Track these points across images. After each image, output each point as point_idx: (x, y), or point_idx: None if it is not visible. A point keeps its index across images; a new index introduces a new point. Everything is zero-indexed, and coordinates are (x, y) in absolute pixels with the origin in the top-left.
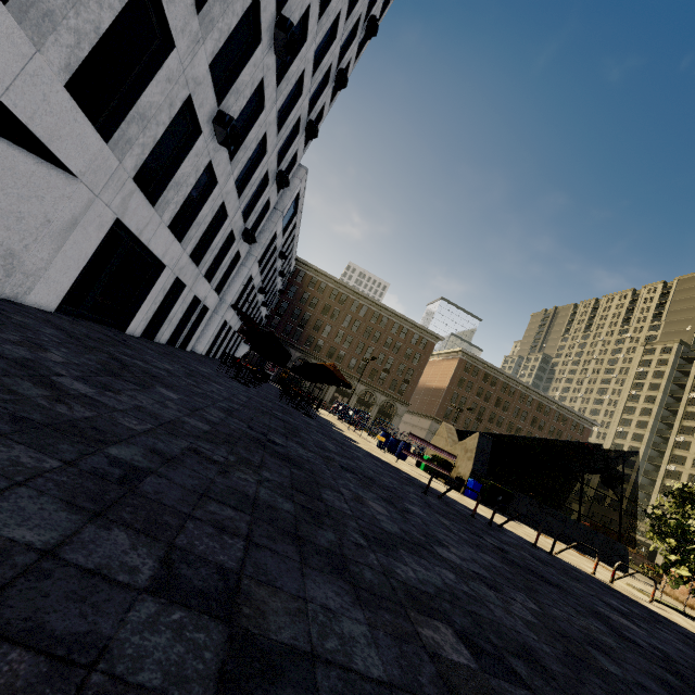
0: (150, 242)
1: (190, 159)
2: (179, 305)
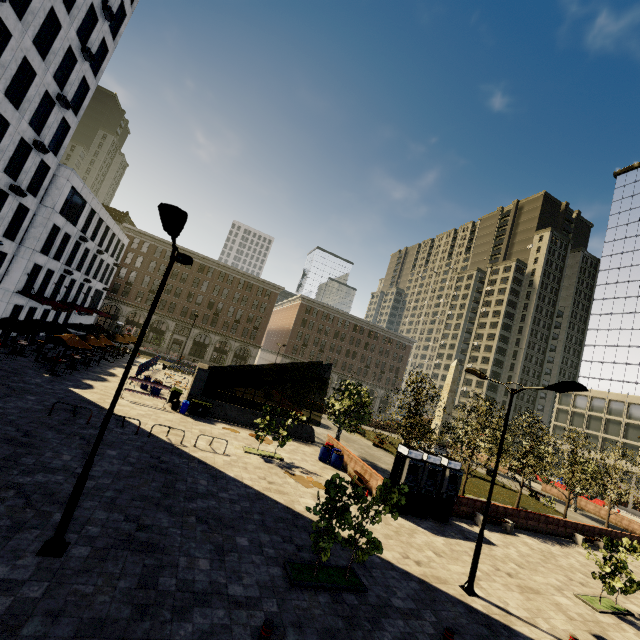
0: None
1: None
2: None
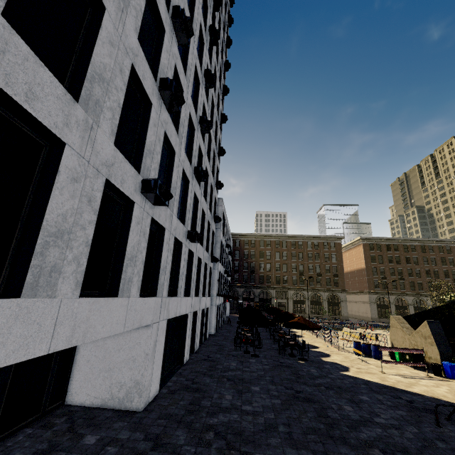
0: (180, 312)
1: (182, 259)
2: (198, 322)
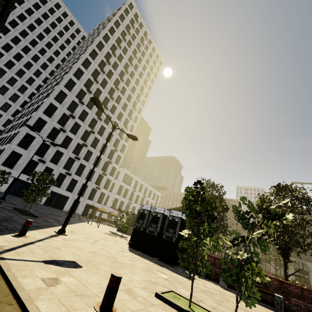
0: (62, 193)
1: (66, 179)
2: (81, 206)
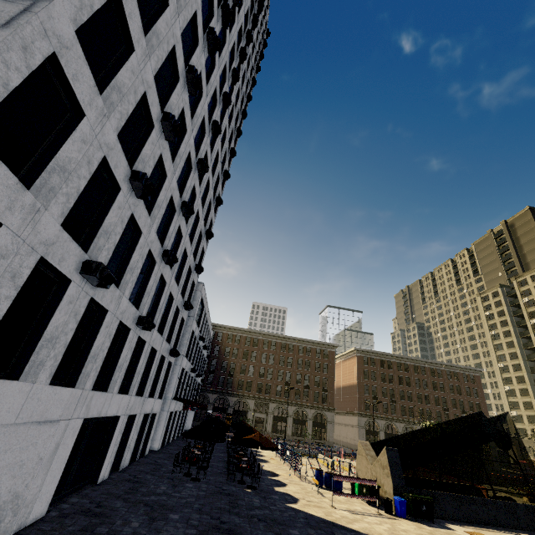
0: (107, 412)
1: (126, 347)
2: (134, 430)
